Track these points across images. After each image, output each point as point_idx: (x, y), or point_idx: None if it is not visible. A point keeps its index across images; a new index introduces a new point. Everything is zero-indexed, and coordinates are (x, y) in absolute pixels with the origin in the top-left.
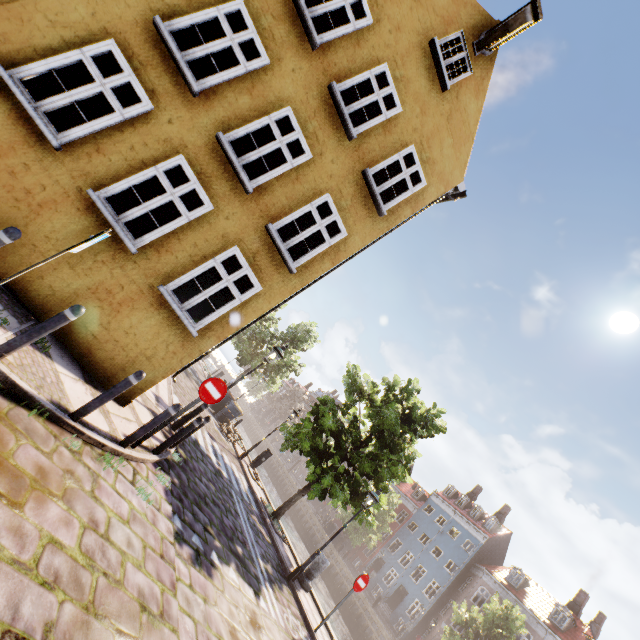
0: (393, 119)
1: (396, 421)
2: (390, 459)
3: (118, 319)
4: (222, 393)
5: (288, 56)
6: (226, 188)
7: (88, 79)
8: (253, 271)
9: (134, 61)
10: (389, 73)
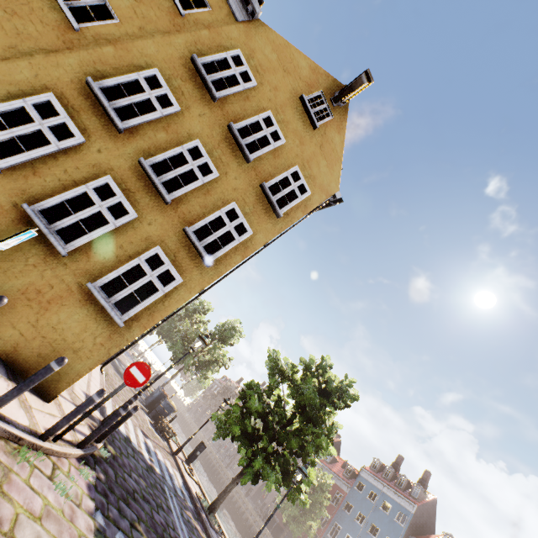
0: (280, 148)
1: (314, 394)
2: (314, 432)
3: (46, 316)
4: (147, 376)
5: (195, 106)
6: (148, 200)
7: (29, 120)
8: (174, 266)
9: (69, 108)
10: (273, 117)
